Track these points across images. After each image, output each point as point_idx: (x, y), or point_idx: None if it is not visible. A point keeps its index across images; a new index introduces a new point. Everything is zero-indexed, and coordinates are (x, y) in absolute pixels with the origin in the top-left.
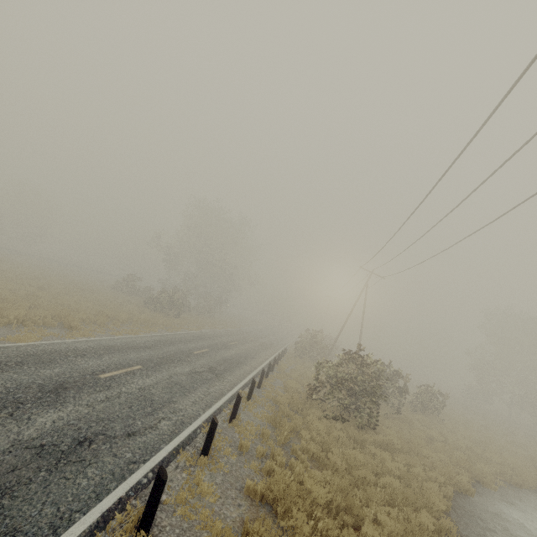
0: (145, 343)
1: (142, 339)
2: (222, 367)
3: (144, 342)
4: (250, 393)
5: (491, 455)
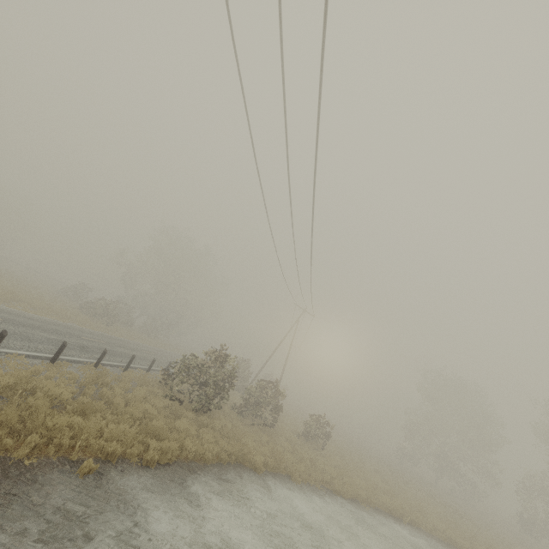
0: (34, 318)
1: (35, 316)
2: (100, 351)
3: (34, 317)
4: (97, 362)
5: (331, 468)
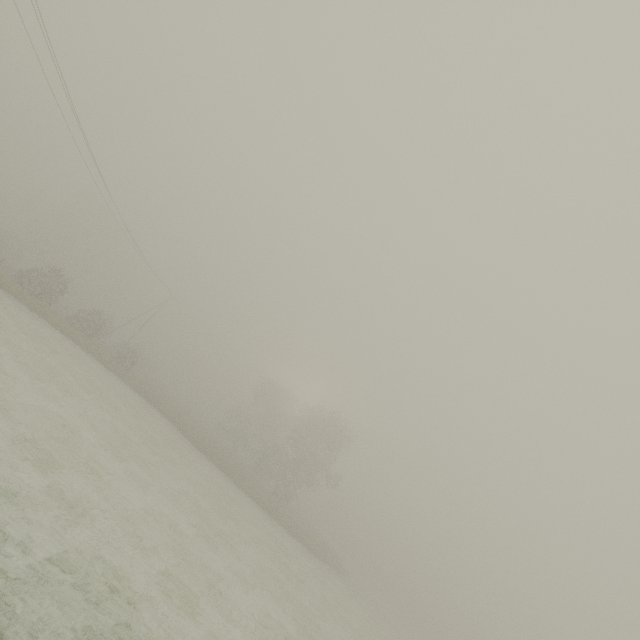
0: None
1: None
2: None
3: None
4: None
5: (108, 357)
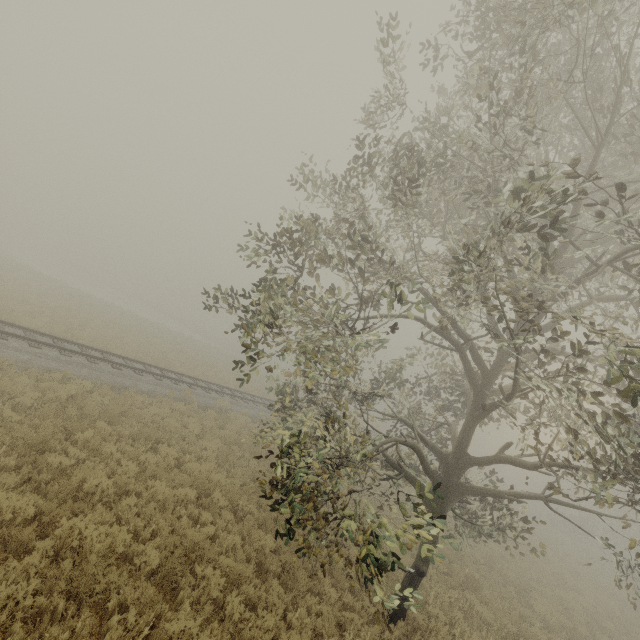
0: None
1: None
2: None
3: None
4: None
5: None
